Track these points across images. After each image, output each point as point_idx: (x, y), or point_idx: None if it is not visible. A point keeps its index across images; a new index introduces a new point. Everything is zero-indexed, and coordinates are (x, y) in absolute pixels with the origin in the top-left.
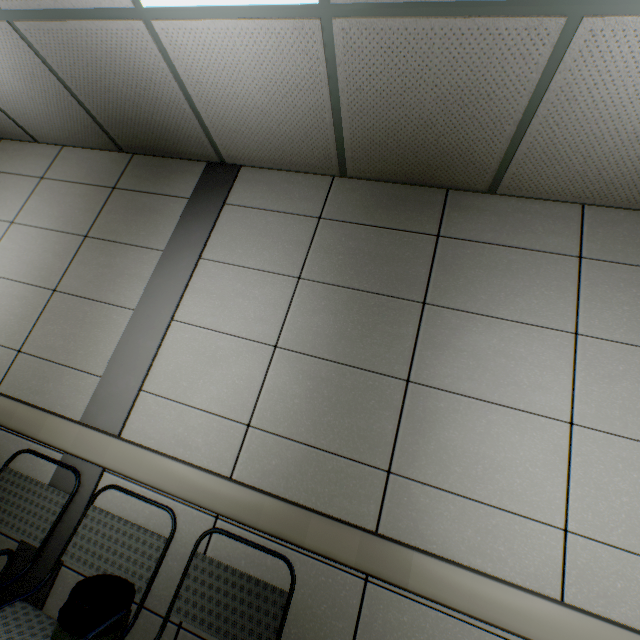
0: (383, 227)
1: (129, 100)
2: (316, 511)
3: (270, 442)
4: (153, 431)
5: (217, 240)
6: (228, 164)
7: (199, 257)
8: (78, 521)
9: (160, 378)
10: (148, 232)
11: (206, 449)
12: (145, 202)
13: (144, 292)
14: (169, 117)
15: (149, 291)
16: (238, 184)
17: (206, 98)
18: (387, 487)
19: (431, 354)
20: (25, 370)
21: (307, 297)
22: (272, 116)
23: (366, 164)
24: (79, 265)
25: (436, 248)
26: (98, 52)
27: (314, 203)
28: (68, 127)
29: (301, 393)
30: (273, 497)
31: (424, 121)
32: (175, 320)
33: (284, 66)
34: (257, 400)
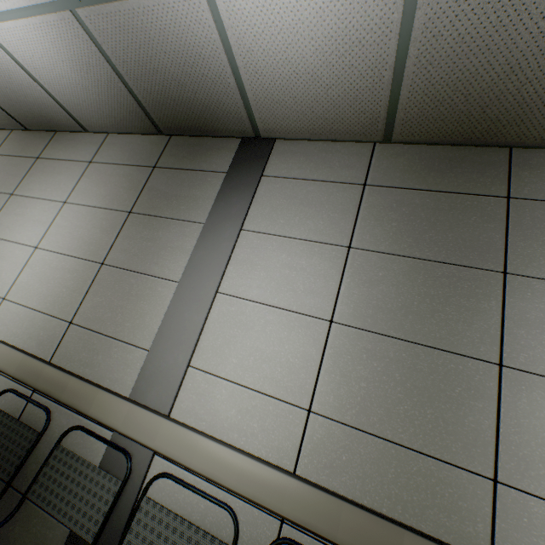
0: (439, 191)
1: (175, 80)
2: (409, 528)
3: (336, 432)
4: (203, 412)
5: (257, 211)
6: (263, 138)
7: (240, 228)
8: (131, 514)
9: (208, 353)
10: (188, 206)
11: (263, 436)
12: (184, 178)
13: (187, 264)
14: (211, 94)
15: (192, 263)
16: (274, 156)
17: (253, 68)
18: (496, 501)
19: (526, 333)
20: (76, 341)
21: (361, 267)
22: (322, 81)
23: (418, 126)
24: (124, 239)
25: (508, 211)
26: (152, 31)
27: (356, 170)
28: (115, 114)
29: (367, 375)
30: (351, 504)
31: (510, 66)
32: (220, 292)
33: (350, 19)
34: (316, 381)
